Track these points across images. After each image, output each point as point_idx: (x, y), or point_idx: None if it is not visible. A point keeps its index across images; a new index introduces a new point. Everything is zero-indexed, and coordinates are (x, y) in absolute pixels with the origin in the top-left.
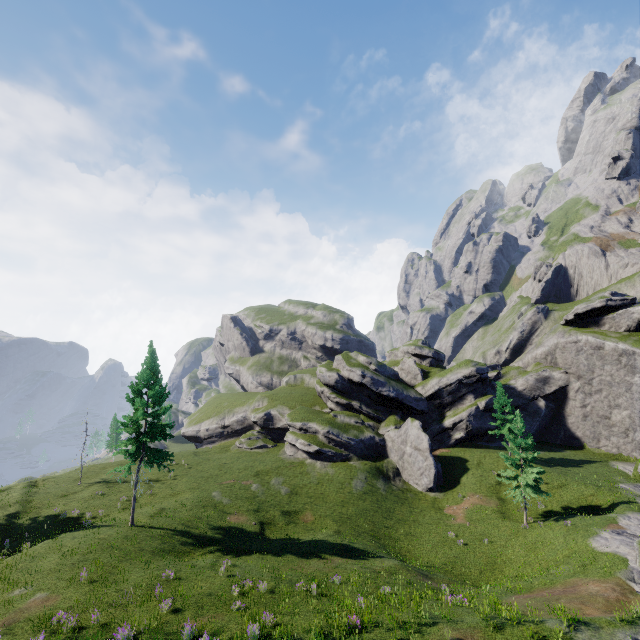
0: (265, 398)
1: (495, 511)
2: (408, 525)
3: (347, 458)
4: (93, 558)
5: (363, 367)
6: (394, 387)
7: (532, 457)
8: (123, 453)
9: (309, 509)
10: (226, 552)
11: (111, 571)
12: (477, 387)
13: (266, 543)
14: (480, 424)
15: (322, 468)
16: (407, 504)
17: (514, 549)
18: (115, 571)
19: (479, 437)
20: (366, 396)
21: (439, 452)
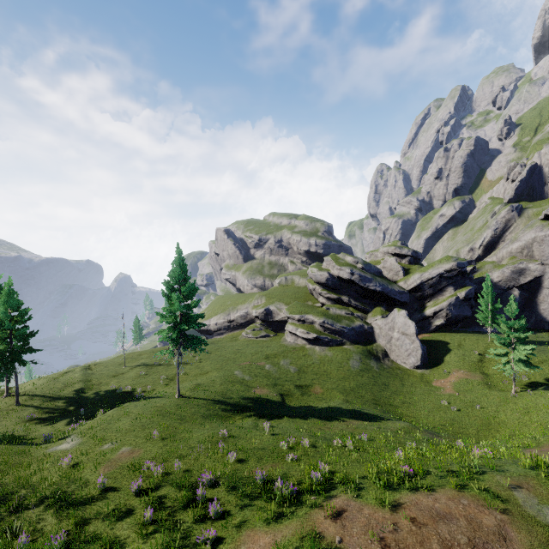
0: (263, 296)
1: (481, 383)
2: (403, 395)
3: (341, 343)
4: (157, 421)
5: (351, 266)
6: (380, 282)
7: (525, 336)
8: (167, 339)
9: (317, 383)
10: (260, 416)
11: (175, 431)
12: (457, 280)
13: (291, 409)
14: (459, 312)
15: (321, 351)
16: (398, 379)
17: (506, 413)
18: (178, 431)
19: (455, 324)
20: (354, 291)
21: (421, 337)
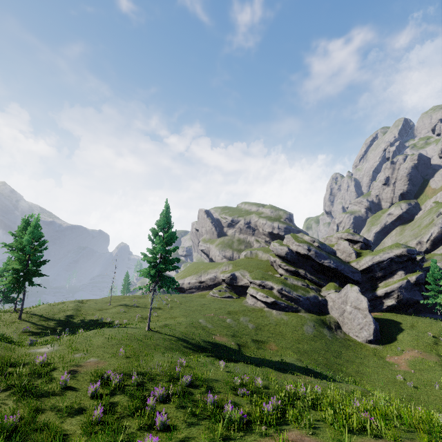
0: (230, 264)
1: (437, 364)
2: (356, 365)
3: (296, 310)
4: (125, 344)
5: (308, 243)
6: (334, 260)
7: None
8: (146, 274)
9: (272, 341)
10: (217, 358)
11: (139, 353)
12: (407, 265)
13: (247, 357)
14: (410, 295)
15: (277, 315)
16: (351, 350)
17: None
18: (142, 354)
19: (406, 307)
20: (310, 266)
21: (373, 314)
